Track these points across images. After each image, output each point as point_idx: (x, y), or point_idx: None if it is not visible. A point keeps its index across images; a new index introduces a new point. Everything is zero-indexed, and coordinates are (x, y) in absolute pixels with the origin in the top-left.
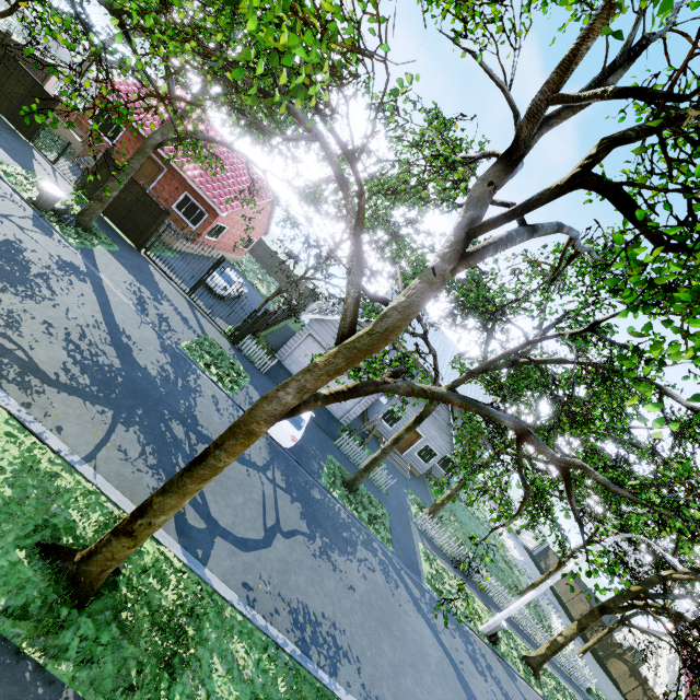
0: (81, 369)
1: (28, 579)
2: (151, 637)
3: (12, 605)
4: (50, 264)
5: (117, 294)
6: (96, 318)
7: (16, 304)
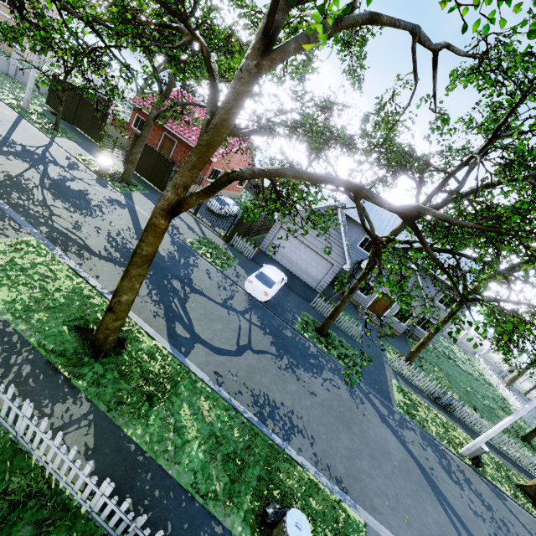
0: (115, 250)
1: (67, 339)
2: (138, 382)
3: (57, 349)
4: (104, 200)
5: (145, 215)
6: (129, 226)
7: (81, 219)
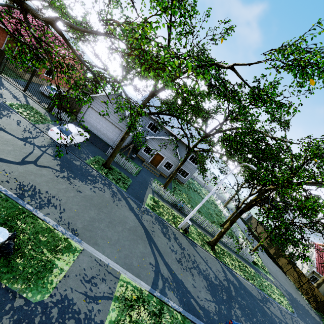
0: None
1: None
2: None
3: None
4: None
5: None
6: None
7: None
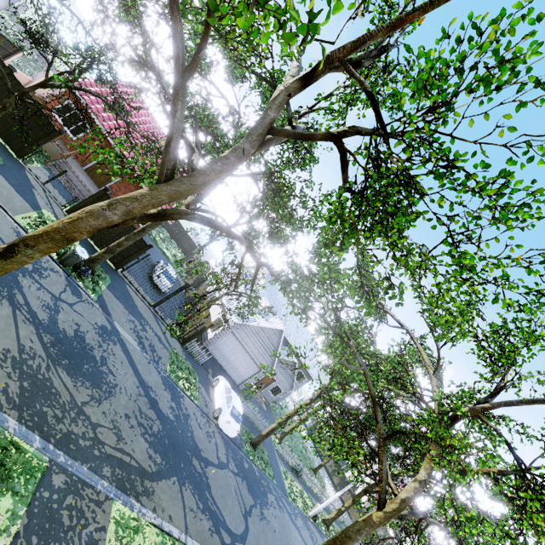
0: (153, 448)
1: None
2: None
3: None
4: (98, 339)
5: (129, 341)
6: (136, 384)
7: (110, 409)
